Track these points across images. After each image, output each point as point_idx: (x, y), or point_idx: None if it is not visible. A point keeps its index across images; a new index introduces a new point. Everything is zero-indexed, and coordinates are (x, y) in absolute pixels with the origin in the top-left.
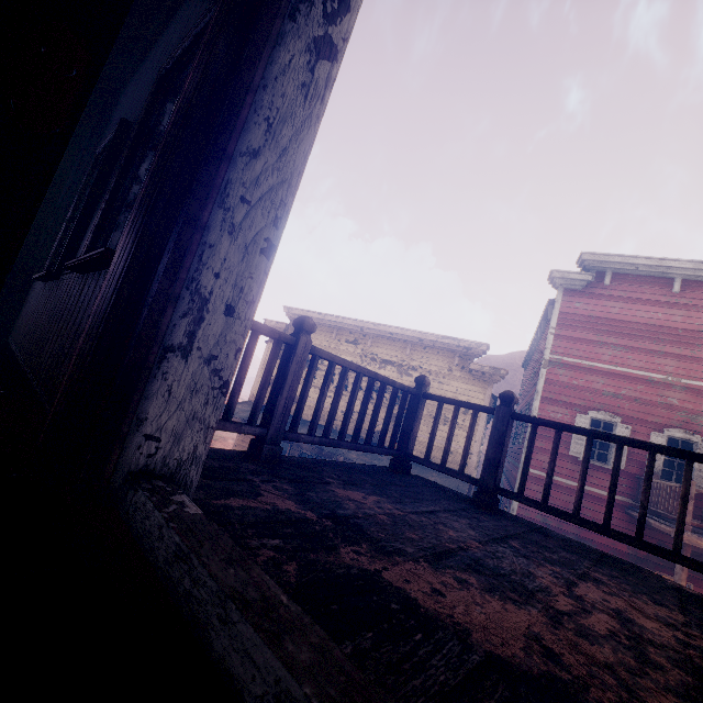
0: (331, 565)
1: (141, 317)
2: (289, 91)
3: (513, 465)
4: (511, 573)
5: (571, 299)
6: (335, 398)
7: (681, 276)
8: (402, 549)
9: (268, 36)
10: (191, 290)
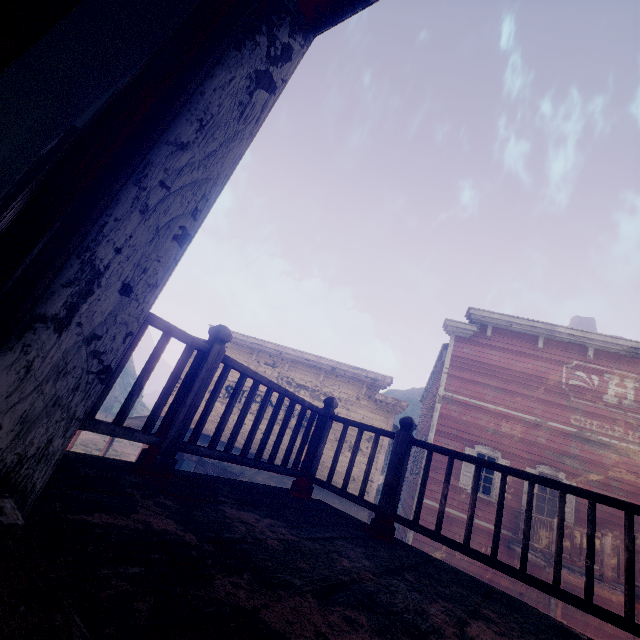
0: (199, 601)
1: (11, 279)
2: (226, 104)
3: (410, 494)
4: (404, 611)
5: (461, 345)
6: (243, 411)
7: (543, 335)
8: (289, 581)
9: (212, 53)
10: (83, 259)
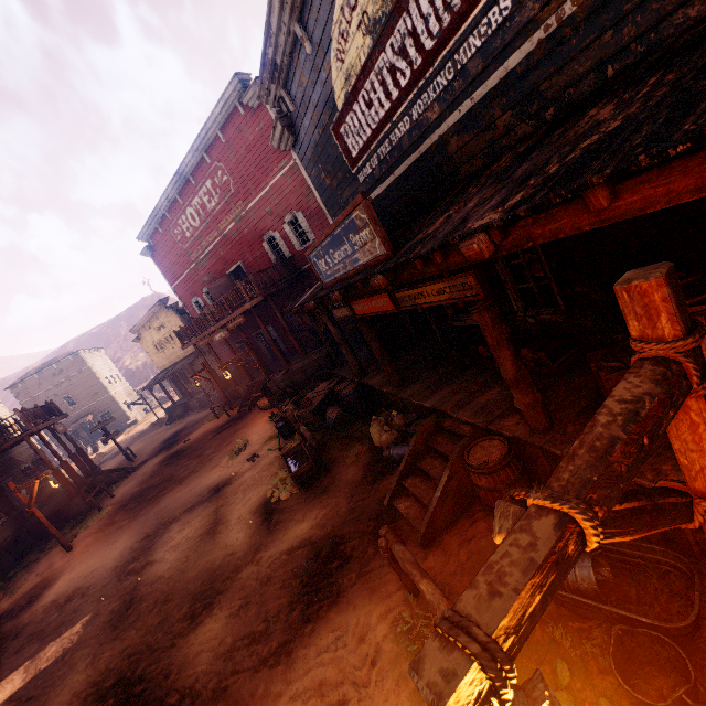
0: None
1: None
2: None
3: None
4: None
5: (155, 259)
6: None
7: (156, 224)
8: None
9: None
10: None
